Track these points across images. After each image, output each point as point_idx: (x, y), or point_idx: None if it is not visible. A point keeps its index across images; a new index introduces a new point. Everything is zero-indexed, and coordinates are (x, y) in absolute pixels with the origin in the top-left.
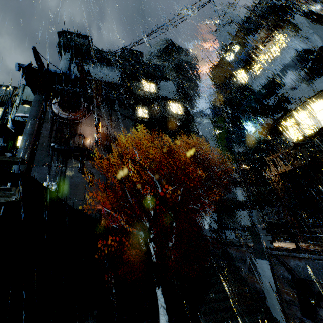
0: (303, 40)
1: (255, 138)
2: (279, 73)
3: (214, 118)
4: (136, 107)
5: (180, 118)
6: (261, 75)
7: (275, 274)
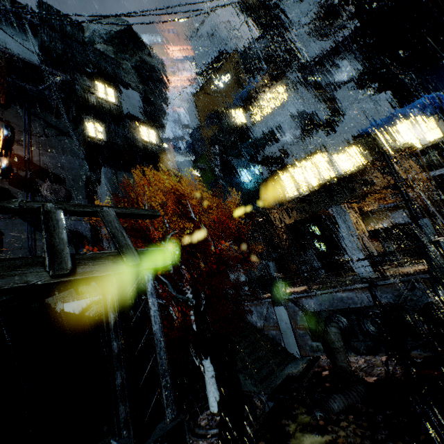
0: (301, 100)
1: (250, 187)
2: (281, 125)
3: (191, 155)
4: (82, 120)
5: (155, 149)
6: (263, 122)
7: (290, 316)
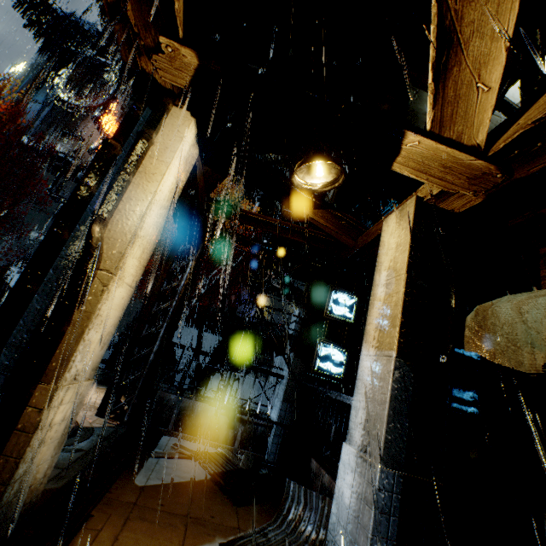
0: None
1: None
2: None
3: None
4: None
5: None
6: None
7: None
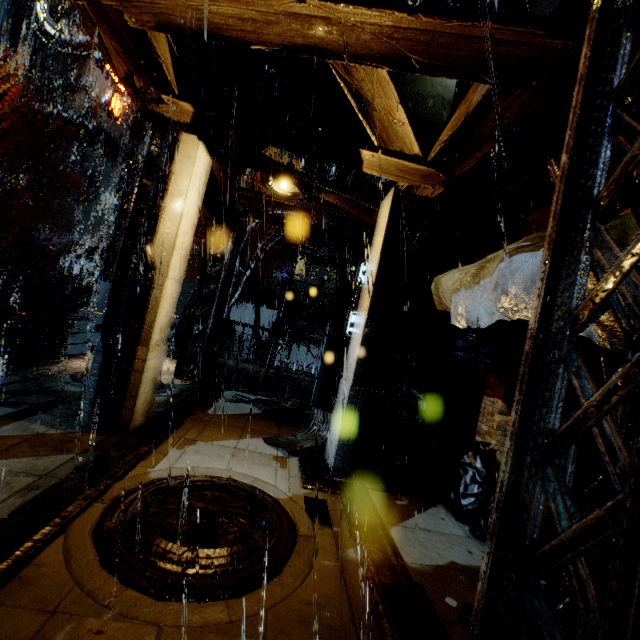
0: None
1: None
2: None
3: None
4: None
5: None
6: None
7: None
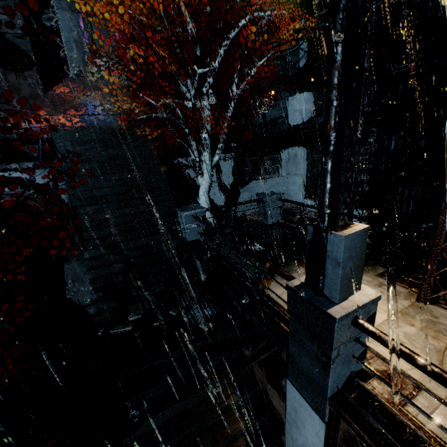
0: None
1: None
2: None
3: None
4: None
5: None
6: None
7: None
